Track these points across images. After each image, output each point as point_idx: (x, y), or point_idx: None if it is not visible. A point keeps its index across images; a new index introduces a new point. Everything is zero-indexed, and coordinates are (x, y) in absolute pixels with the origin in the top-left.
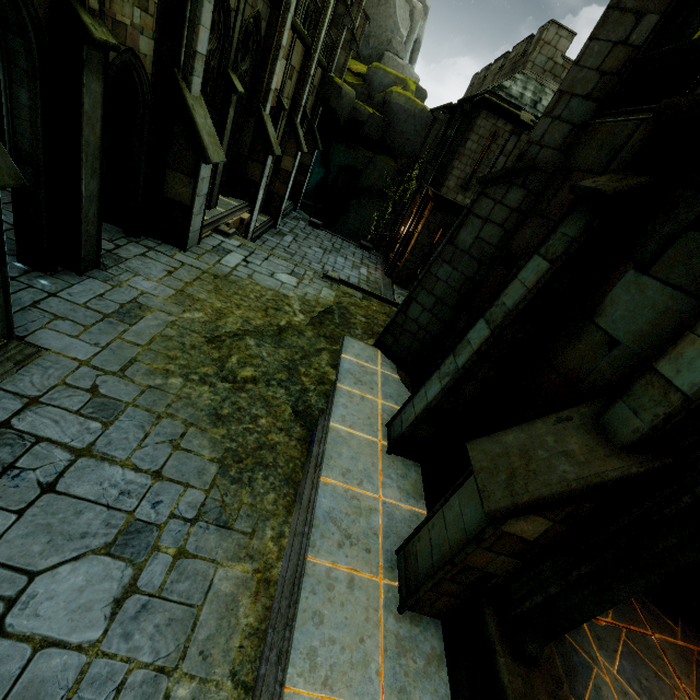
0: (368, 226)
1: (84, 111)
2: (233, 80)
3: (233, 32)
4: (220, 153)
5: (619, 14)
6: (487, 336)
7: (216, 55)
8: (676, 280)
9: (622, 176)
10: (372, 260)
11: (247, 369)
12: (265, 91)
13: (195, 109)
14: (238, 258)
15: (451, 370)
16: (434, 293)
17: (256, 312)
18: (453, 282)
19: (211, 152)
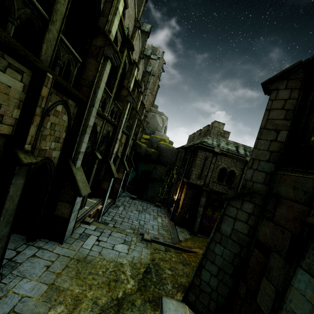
0: (157, 194)
1: (9, 195)
2: (97, 154)
3: (98, 139)
4: (87, 189)
5: (267, 131)
6: None
7: (90, 147)
8: None
9: None
10: (162, 212)
11: None
12: (111, 154)
13: (76, 173)
14: (94, 239)
15: None
16: (216, 263)
17: (102, 288)
18: (226, 257)
19: (83, 191)
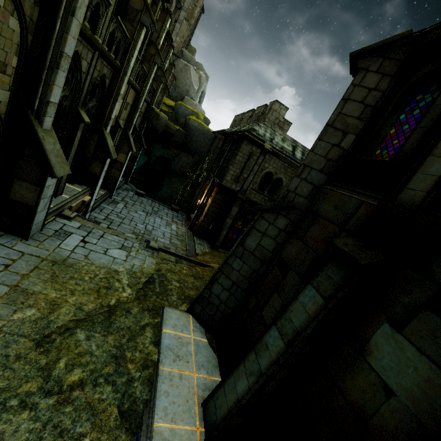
0: (176, 194)
1: None
2: (81, 114)
3: (83, 85)
4: (66, 168)
5: (333, 130)
6: (282, 348)
7: (68, 98)
8: (429, 352)
9: (362, 243)
10: (179, 218)
11: (75, 371)
12: (106, 118)
13: (45, 139)
14: (77, 239)
15: (255, 369)
16: (231, 278)
17: (89, 295)
18: (244, 272)
19: (57, 169)
